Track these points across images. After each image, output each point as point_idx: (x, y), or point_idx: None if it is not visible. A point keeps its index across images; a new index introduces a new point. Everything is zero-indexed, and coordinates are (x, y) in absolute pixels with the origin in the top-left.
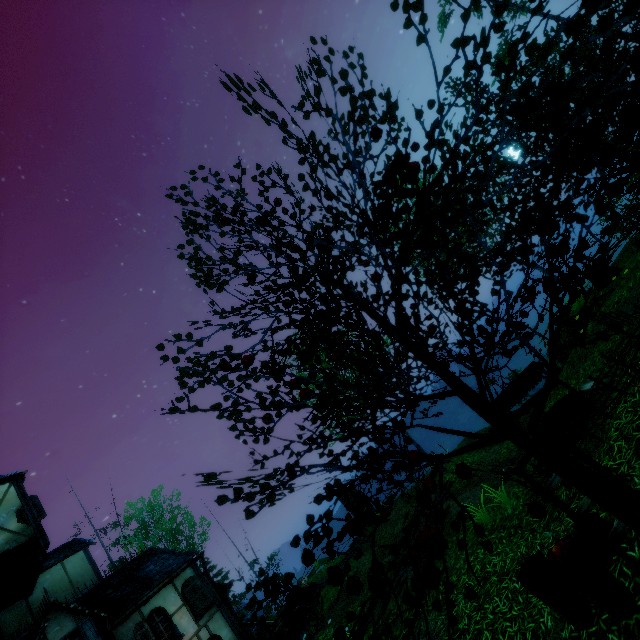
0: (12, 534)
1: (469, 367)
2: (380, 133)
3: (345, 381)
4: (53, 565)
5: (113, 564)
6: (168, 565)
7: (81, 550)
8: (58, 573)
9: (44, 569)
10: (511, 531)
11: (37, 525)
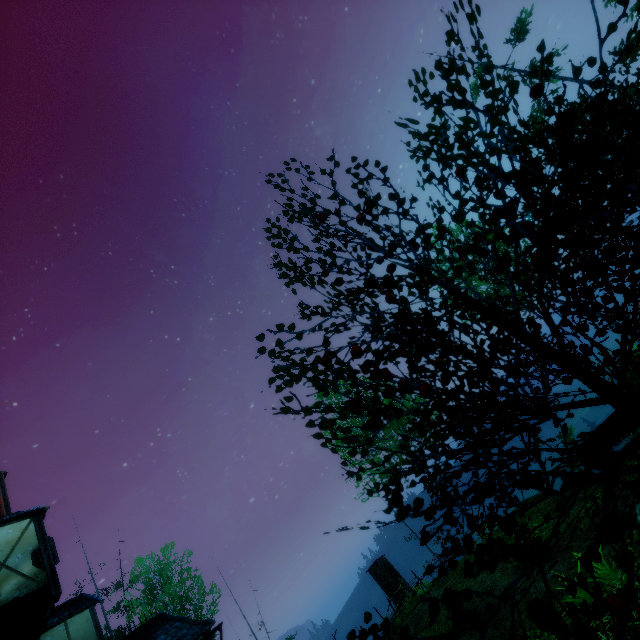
0: (24, 579)
1: (610, 374)
2: (543, 89)
3: (454, 389)
4: (56, 624)
5: (111, 634)
6: (181, 636)
7: (87, 609)
8: (60, 635)
9: (46, 628)
10: (632, 614)
11: (51, 570)
